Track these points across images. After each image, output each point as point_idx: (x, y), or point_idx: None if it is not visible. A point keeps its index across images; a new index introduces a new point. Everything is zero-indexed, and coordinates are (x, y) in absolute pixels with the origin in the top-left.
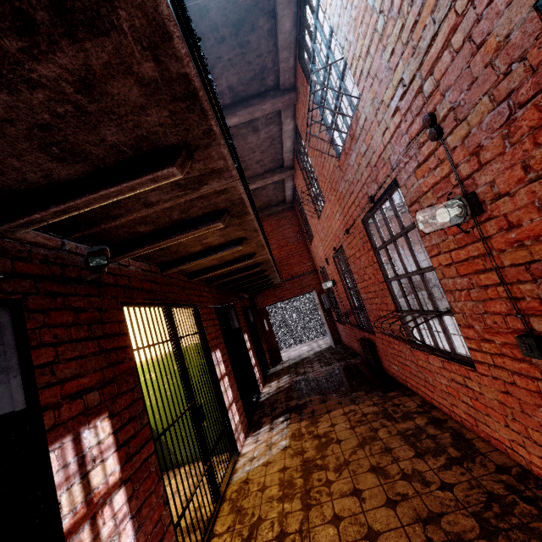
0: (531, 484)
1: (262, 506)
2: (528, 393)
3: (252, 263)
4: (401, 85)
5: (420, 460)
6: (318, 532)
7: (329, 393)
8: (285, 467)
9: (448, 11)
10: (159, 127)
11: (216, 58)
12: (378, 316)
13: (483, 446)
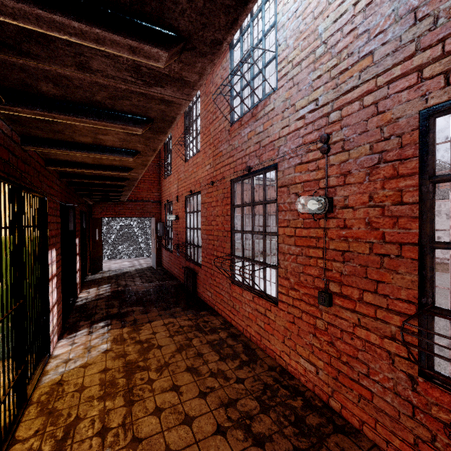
0: (286, 377)
1: (80, 406)
2: (307, 324)
3: (120, 176)
4: (315, 103)
5: (223, 362)
6: (142, 423)
7: (150, 306)
8: (107, 369)
9: (371, 78)
10: (185, 0)
11: None
12: (211, 254)
13: (262, 354)
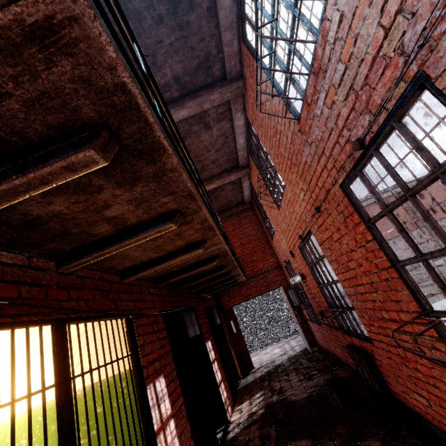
0: None
1: None
2: None
3: (206, 256)
4: None
5: None
6: None
7: (321, 436)
8: None
9: None
10: None
11: (156, 42)
12: (377, 318)
13: None
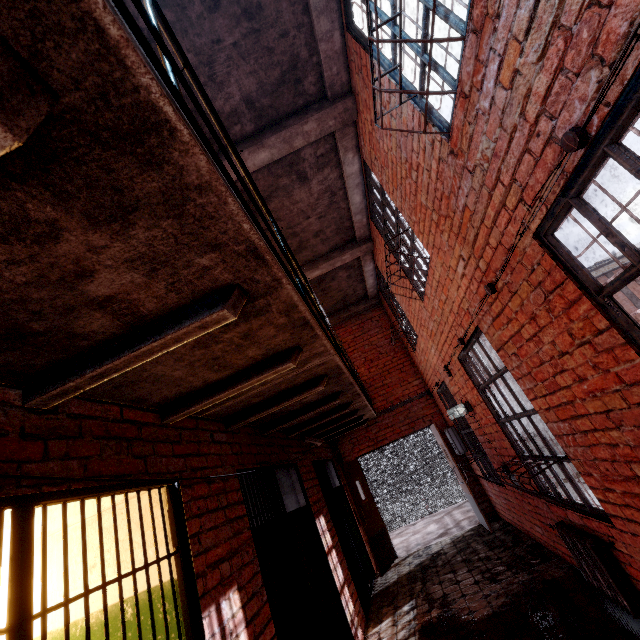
0: None
1: None
2: None
3: (306, 377)
4: None
5: None
6: None
7: None
8: None
9: None
10: None
11: (212, 42)
12: (622, 477)
13: None
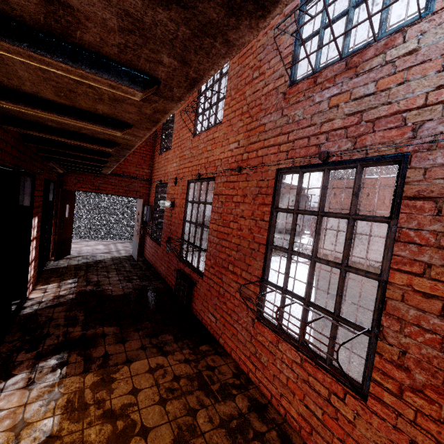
0: None
1: None
2: None
3: (107, 137)
4: None
5: None
6: None
7: (129, 326)
8: None
9: None
10: None
11: None
12: (222, 266)
13: None
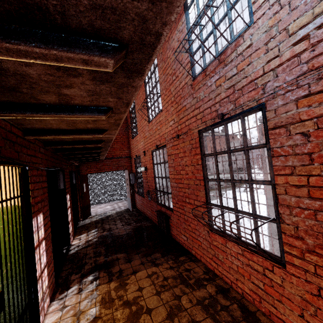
0: None
1: None
2: None
3: (96, 139)
4: None
5: None
6: None
7: (132, 252)
8: None
9: None
10: None
11: None
12: (182, 201)
13: (266, 321)
